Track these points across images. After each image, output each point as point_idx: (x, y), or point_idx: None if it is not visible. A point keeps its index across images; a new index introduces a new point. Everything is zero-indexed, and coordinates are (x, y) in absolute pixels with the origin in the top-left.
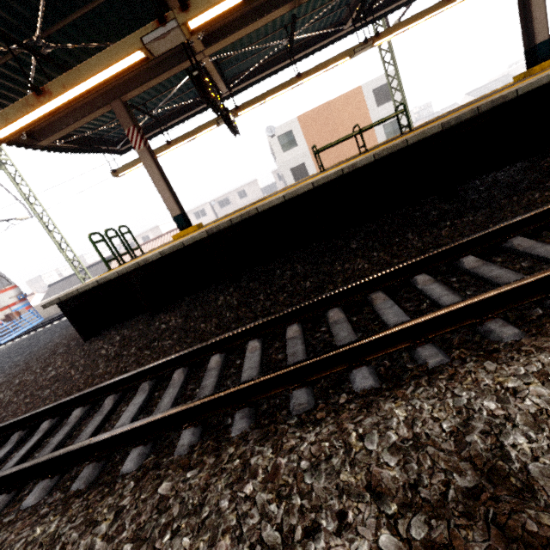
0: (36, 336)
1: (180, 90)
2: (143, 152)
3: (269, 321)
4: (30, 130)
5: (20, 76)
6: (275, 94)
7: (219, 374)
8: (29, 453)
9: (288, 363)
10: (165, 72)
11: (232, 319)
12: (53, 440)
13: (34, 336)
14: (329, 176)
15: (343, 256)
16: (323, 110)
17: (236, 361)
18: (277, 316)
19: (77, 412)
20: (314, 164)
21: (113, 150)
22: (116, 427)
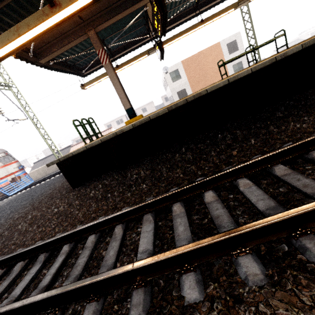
0: (32, 190)
1: (125, 33)
2: (107, 66)
3: (251, 164)
4: (34, 52)
5: (32, 7)
6: (185, 34)
7: (223, 205)
8: (58, 272)
9: (308, 193)
10: (124, 11)
11: (196, 168)
12: (78, 261)
13: (31, 190)
14: (265, 63)
15: (273, 122)
16: (197, 57)
17: (229, 196)
18: (259, 159)
19: (92, 238)
20: (191, 89)
21: (80, 74)
22: (140, 251)
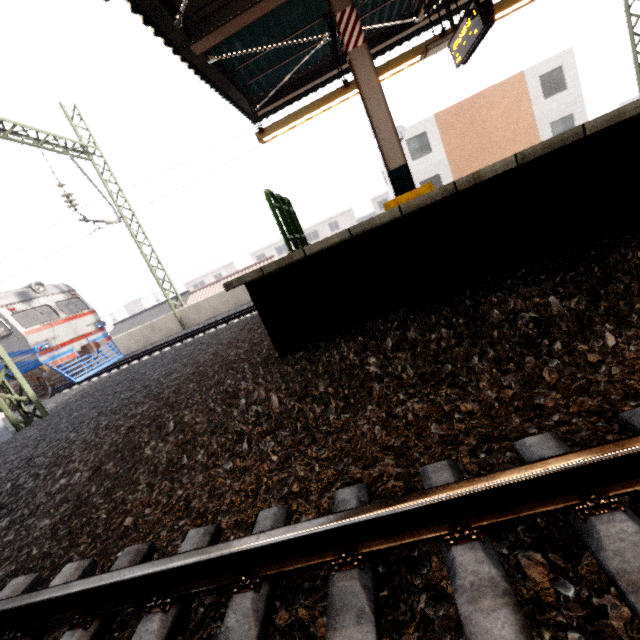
0: (131, 370)
1: (369, 6)
2: (360, 53)
3: None
4: (182, 21)
5: None
6: (521, 3)
7: None
8: None
9: None
10: None
11: None
12: None
13: (128, 371)
14: None
15: None
16: (469, 105)
17: None
18: None
19: (636, 534)
20: (452, 176)
21: (248, 115)
22: None
